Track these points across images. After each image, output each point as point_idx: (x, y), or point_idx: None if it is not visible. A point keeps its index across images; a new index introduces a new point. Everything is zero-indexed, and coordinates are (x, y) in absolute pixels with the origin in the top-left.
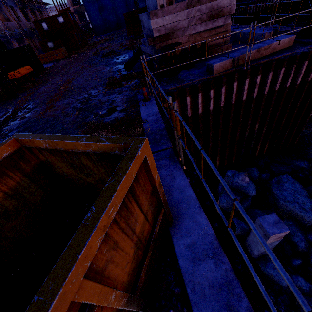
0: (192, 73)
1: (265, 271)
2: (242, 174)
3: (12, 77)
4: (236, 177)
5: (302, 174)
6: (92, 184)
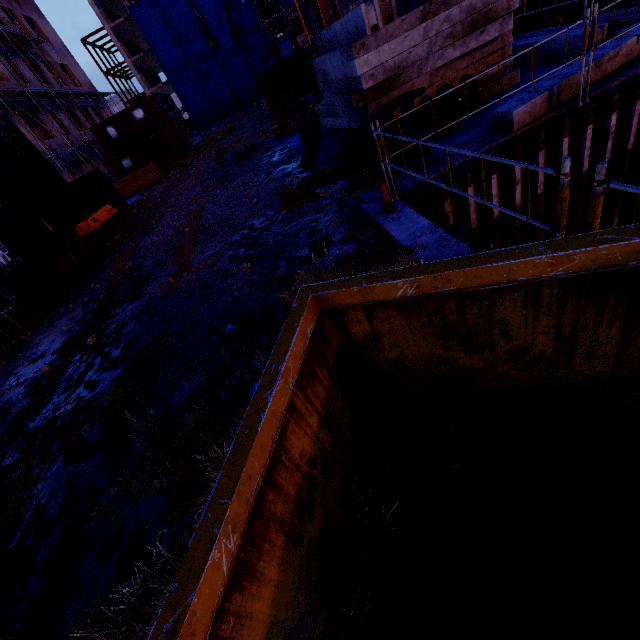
0: (461, 142)
1: None
2: None
3: (85, 231)
4: None
5: None
6: (473, 369)
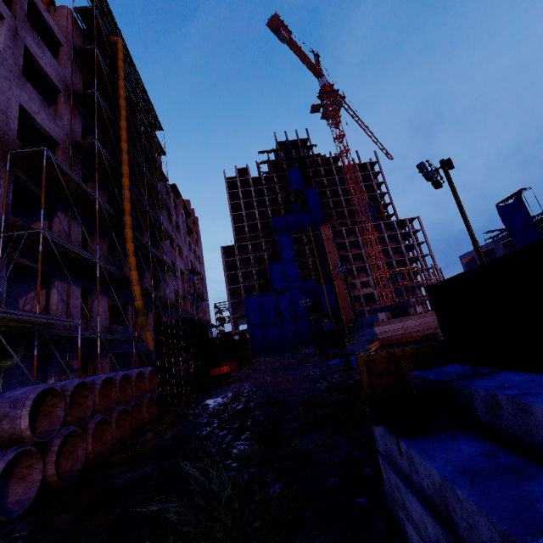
0: None
1: None
2: None
3: (215, 373)
4: None
5: None
6: None
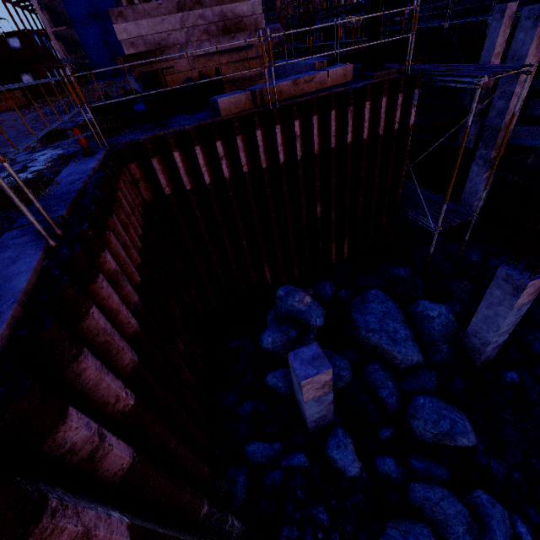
0: (193, 117)
1: (327, 455)
2: (299, 291)
3: None
4: (291, 296)
5: (402, 288)
6: None
